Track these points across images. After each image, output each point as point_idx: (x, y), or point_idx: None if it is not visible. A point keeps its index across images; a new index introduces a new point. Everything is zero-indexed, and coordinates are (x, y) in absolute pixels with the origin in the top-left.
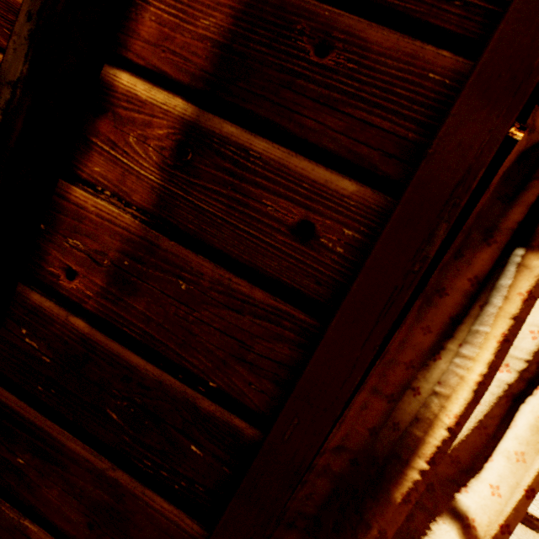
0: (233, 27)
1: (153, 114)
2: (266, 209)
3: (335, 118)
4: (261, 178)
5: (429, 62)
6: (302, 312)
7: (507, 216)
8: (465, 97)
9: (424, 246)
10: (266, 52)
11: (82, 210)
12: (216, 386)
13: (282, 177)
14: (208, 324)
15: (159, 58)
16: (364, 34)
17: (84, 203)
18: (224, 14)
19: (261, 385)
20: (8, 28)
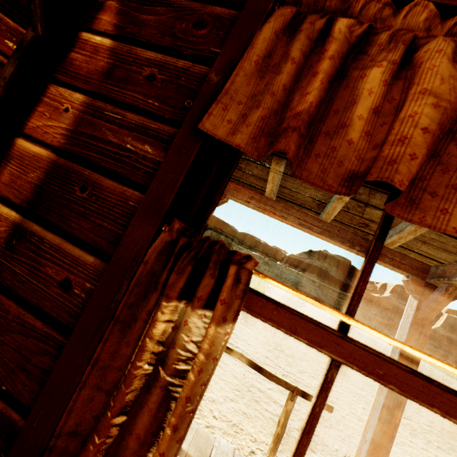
0: (45, 177)
1: (0, 219)
2: (49, 272)
3: (87, 223)
4: (48, 254)
5: (130, 197)
6: (61, 335)
7: (162, 275)
8: (137, 216)
9: (116, 293)
10: (58, 190)
11: None
12: (6, 388)
13: (59, 254)
14: (8, 345)
15: (8, 191)
16: (102, 183)
17: None
18: (41, 172)
19: (32, 386)
20: None
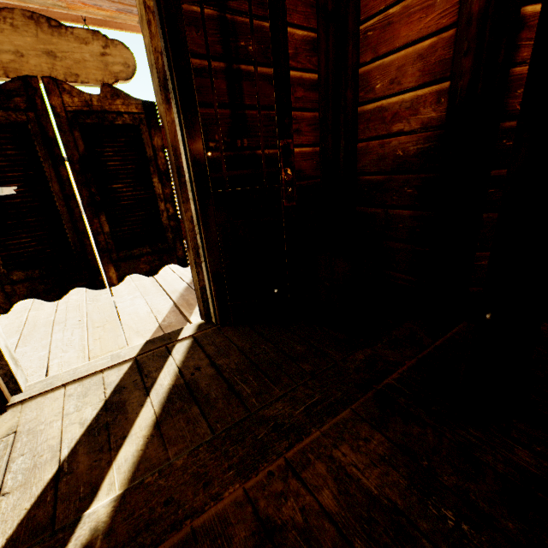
0: None
1: None
2: None
3: None
4: None
5: None
6: None
7: None
8: None
9: None
10: None
11: (521, 76)
12: None
13: None
14: None
15: None
16: None
17: (521, 72)
18: None
19: None
20: (308, 55)
